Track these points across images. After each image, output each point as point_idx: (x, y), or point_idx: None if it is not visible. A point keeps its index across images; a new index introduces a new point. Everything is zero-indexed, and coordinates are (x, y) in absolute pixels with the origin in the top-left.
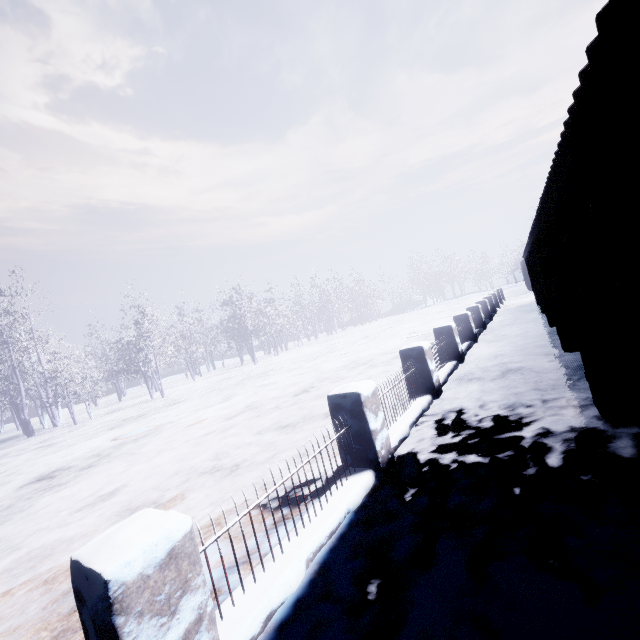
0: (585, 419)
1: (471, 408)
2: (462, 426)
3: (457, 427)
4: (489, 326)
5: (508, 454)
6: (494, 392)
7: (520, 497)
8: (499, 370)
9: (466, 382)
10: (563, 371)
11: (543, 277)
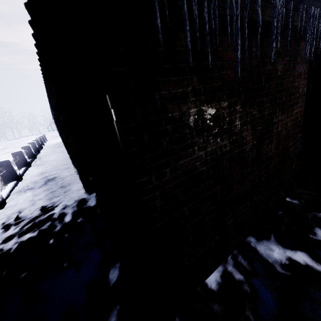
0: (80, 195)
1: (27, 207)
2: (21, 220)
3: (17, 222)
4: (38, 156)
5: (47, 224)
6: (41, 194)
7: (53, 243)
8: (44, 181)
9: (24, 192)
10: (73, 175)
11: (60, 132)
